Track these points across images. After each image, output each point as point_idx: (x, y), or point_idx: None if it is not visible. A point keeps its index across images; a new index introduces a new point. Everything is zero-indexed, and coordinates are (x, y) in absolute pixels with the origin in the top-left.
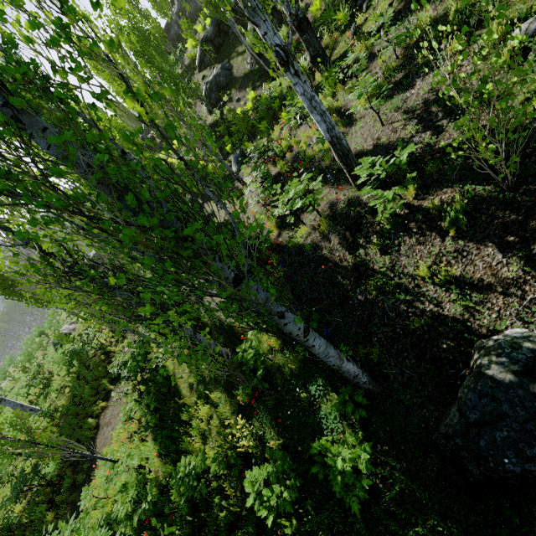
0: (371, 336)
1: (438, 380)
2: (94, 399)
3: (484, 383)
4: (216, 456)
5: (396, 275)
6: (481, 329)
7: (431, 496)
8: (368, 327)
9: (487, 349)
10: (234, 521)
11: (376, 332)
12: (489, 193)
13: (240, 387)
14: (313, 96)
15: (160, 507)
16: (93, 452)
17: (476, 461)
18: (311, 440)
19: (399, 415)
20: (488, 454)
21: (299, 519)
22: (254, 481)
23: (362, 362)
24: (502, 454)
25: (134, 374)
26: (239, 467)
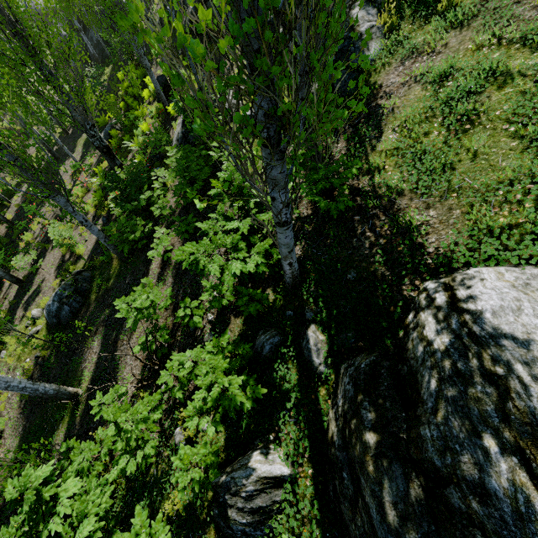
0: None
1: None
2: None
3: None
4: None
5: None
6: None
7: None
8: None
9: None
10: None
11: None
12: None
13: None
14: None
15: None
16: None
17: None
18: None
19: None
20: None
21: None
22: None
23: None
24: None
25: None
26: None
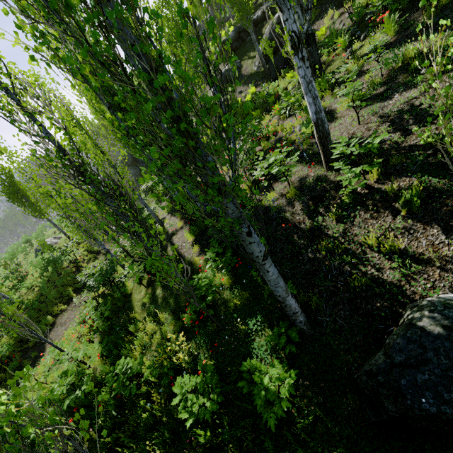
0: (313, 287)
1: (367, 331)
2: (57, 301)
3: (414, 331)
4: (152, 362)
5: (346, 241)
6: (415, 295)
7: (341, 431)
8: (312, 280)
9: (420, 307)
10: (153, 424)
11: (318, 285)
12: (443, 185)
13: (187, 311)
14: (311, 81)
15: (90, 400)
16: (43, 344)
17: (394, 398)
18: (240, 365)
19: (324, 357)
20: (407, 392)
21: (213, 432)
22: (183, 385)
23: (300, 307)
24: (421, 394)
25: (97, 285)
26: (170, 378)
